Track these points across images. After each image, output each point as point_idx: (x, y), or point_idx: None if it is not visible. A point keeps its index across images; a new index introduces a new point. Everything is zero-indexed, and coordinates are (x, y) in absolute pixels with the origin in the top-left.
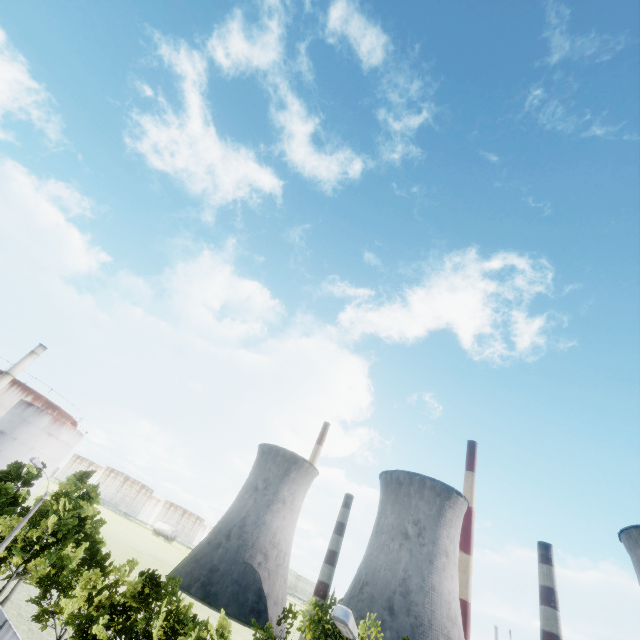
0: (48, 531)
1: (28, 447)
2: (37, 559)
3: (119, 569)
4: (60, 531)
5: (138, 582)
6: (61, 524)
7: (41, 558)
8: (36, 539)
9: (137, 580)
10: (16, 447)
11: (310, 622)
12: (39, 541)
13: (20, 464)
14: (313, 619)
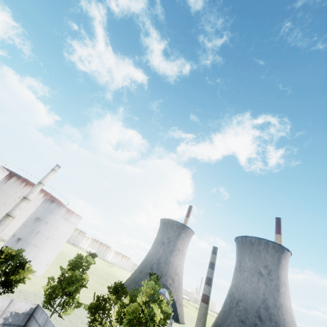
0: None
1: (55, 227)
2: None
3: None
4: None
5: None
6: None
7: None
8: None
9: None
10: (48, 228)
11: None
12: None
13: (80, 255)
14: None
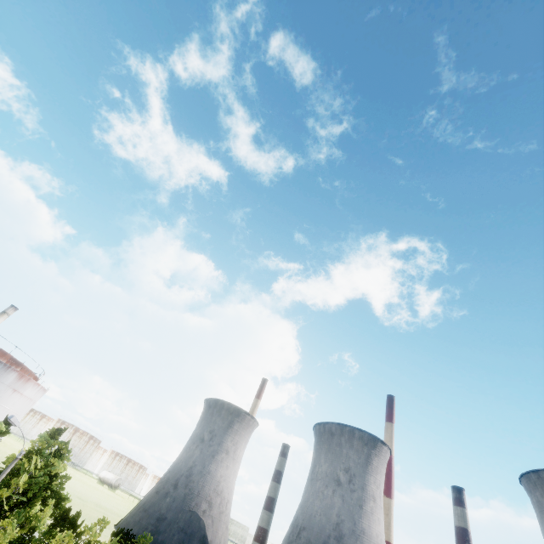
0: (18, 490)
1: None
2: (5, 520)
3: (91, 529)
4: (30, 490)
5: (113, 543)
6: (32, 482)
7: (8, 518)
8: (6, 499)
9: (112, 541)
10: None
11: None
12: (9, 501)
13: None
14: None
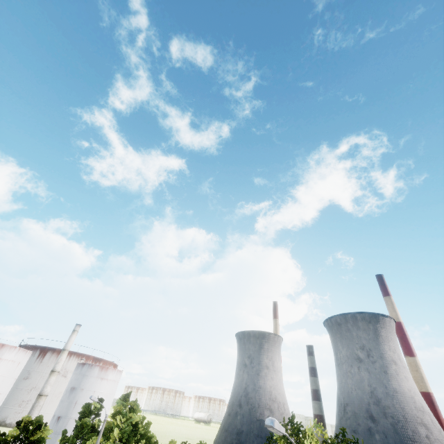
0: (116, 440)
1: (92, 392)
2: None
3: None
4: (124, 437)
5: None
6: (122, 433)
7: None
8: None
9: None
10: (85, 394)
11: (280, 439)
12: None
13: (88, 404)
14: (281, 436)
